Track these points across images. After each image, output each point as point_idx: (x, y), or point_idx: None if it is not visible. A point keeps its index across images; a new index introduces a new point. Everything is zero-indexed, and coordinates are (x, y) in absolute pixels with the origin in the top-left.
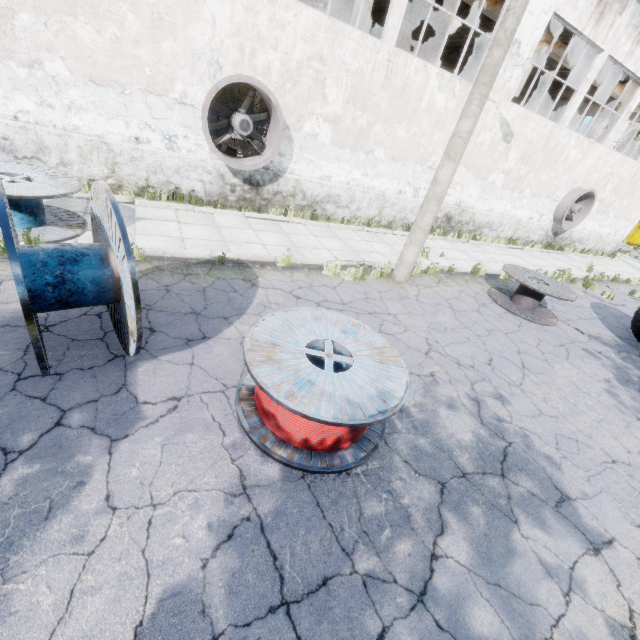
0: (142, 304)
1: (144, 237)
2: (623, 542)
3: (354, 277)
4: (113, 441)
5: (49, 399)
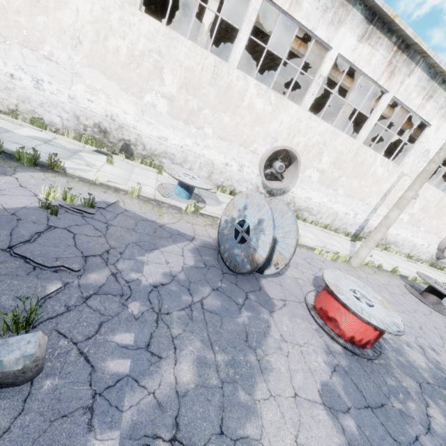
0: None
1: None
2: None
3: (332, 258)
4: (270, 312)
5: (238, 285)
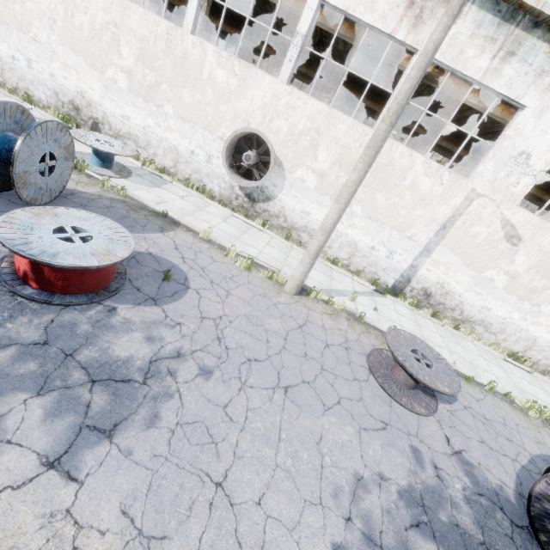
0: (84, 203)
1: (146, 192)
2: (83, 493)
3: (241, 265)
4: None
5: None
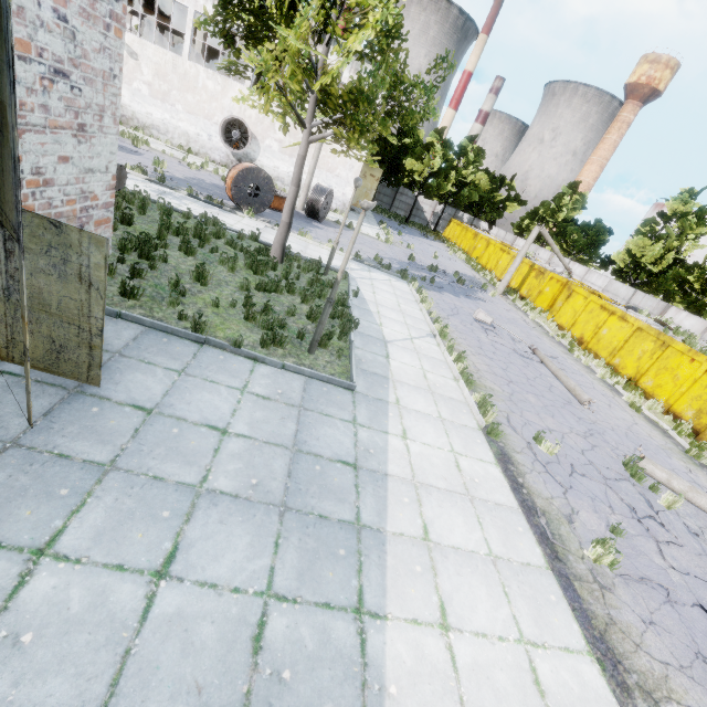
0: None
1: None
2: None
3: None
4: None
5: None
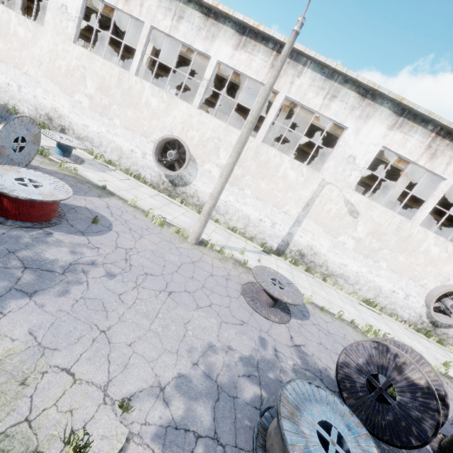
0: None
1: (93, 174)
2: (4, 319)
3: (156, 222)
4: None
5: None
